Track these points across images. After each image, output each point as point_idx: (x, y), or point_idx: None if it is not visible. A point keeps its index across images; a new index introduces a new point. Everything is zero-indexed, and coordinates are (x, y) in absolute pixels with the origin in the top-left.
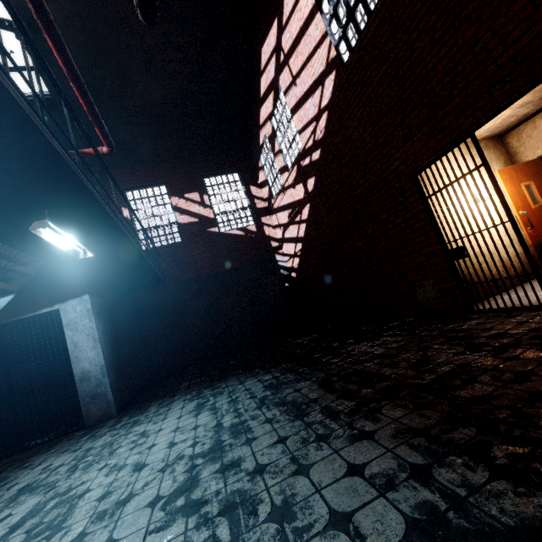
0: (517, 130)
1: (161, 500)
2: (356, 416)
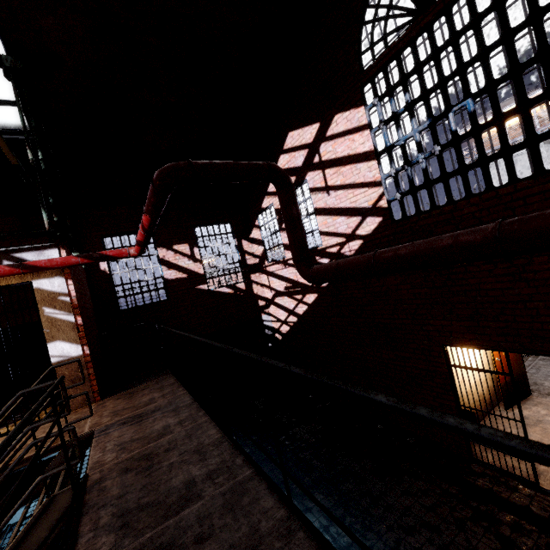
0: None
1: None
2: None
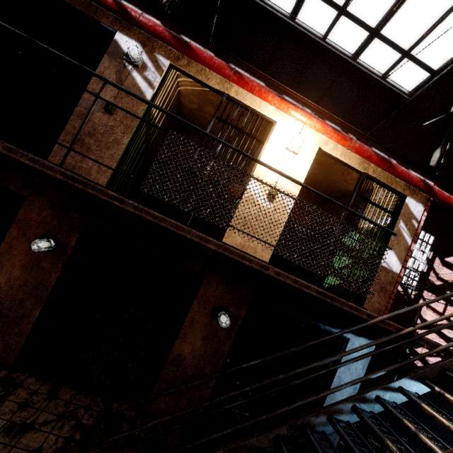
0: None
1: None
2: None
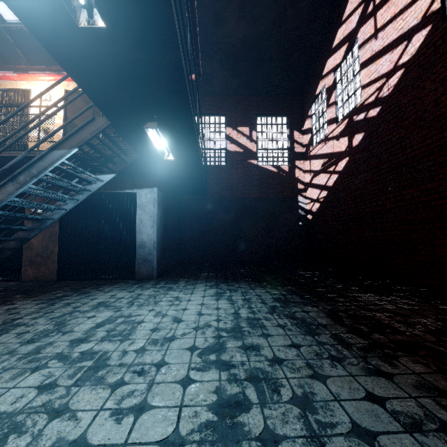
0: None
1: (197, 350)
2: (370, 354)
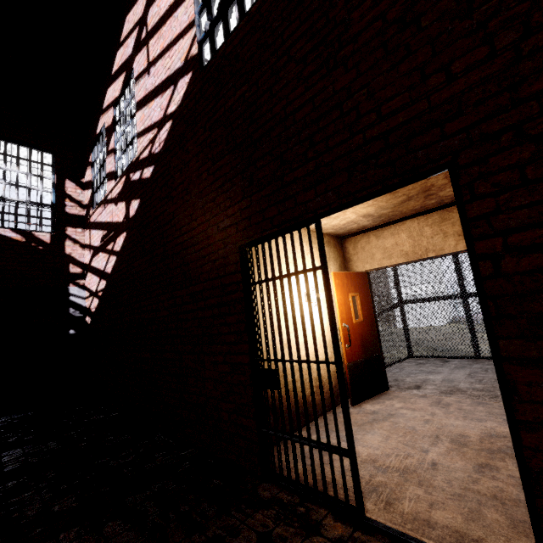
0: (355, 238)
1: None
2: None
